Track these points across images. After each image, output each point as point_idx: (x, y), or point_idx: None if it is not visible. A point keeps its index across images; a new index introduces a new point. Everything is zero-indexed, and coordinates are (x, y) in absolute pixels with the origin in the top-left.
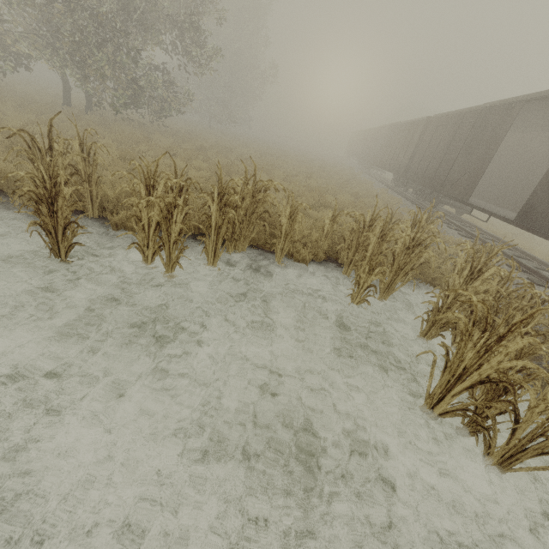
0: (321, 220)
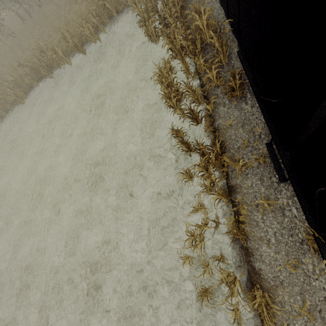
0: None
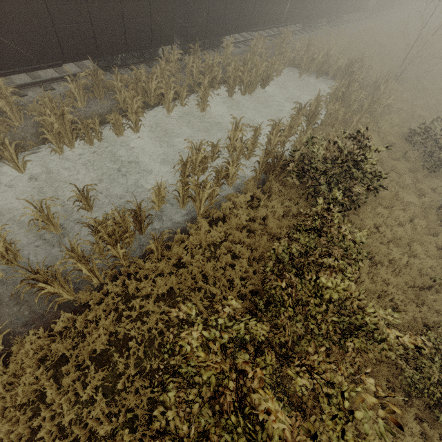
0: None
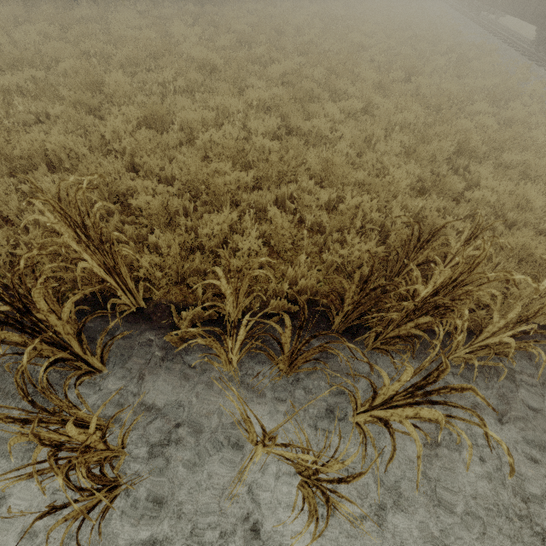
0: (478, 202)
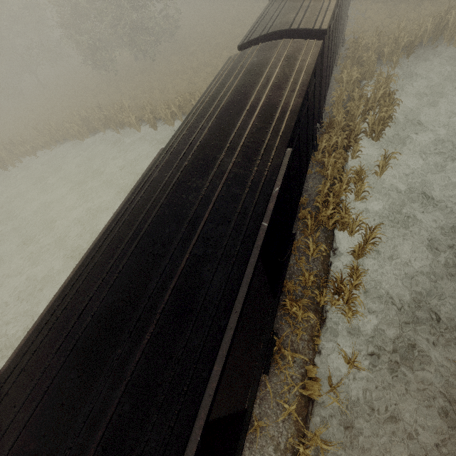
0: None
